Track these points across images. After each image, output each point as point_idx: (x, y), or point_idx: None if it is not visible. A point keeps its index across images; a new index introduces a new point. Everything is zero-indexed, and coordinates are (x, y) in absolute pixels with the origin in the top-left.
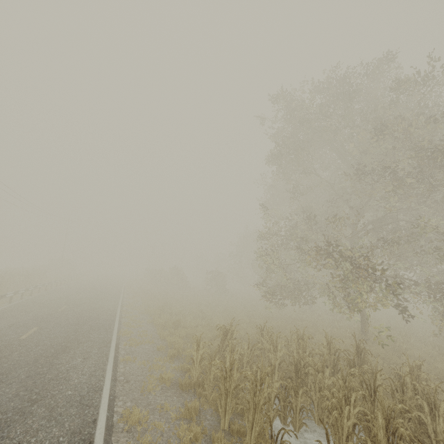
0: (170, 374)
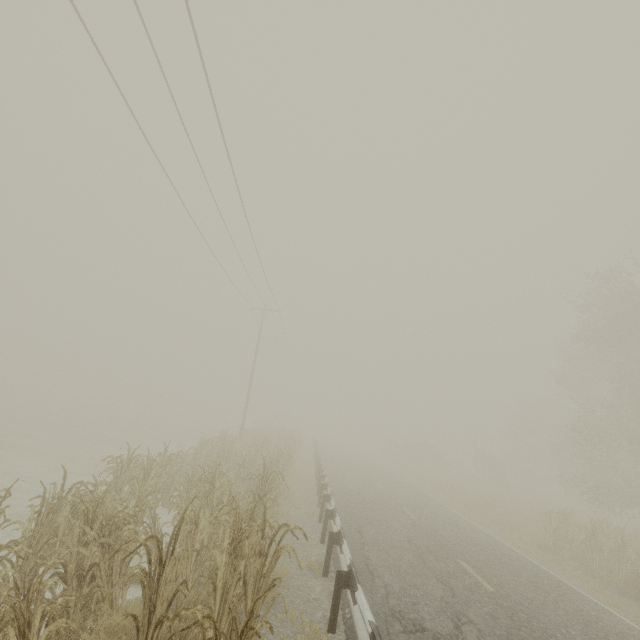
0: (528, 535)
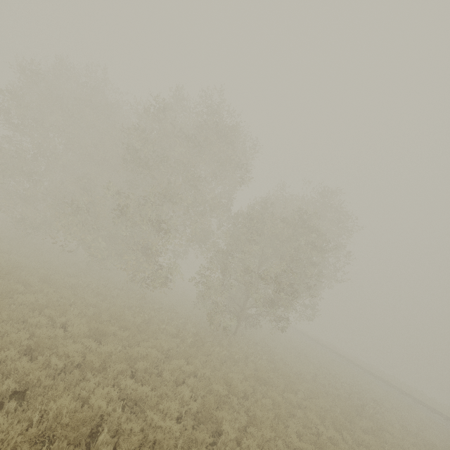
0: None
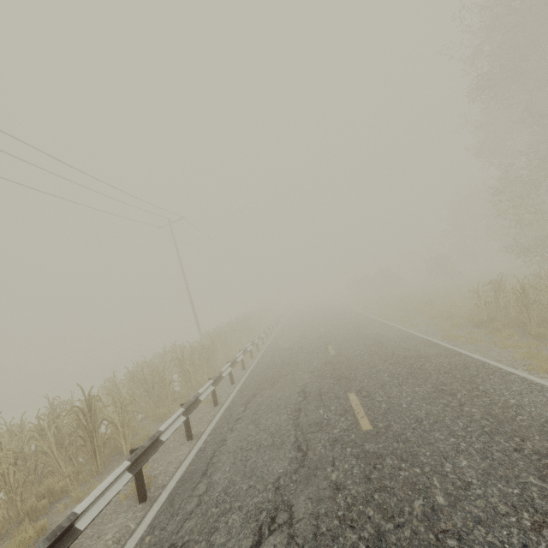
0: (460, 319)
